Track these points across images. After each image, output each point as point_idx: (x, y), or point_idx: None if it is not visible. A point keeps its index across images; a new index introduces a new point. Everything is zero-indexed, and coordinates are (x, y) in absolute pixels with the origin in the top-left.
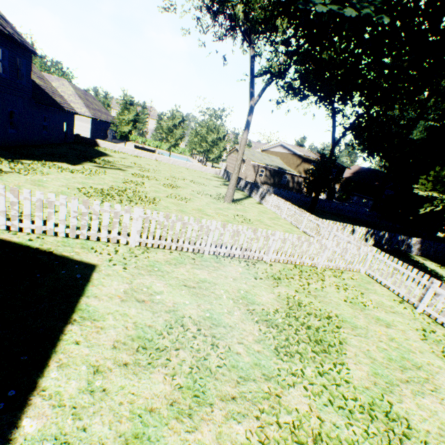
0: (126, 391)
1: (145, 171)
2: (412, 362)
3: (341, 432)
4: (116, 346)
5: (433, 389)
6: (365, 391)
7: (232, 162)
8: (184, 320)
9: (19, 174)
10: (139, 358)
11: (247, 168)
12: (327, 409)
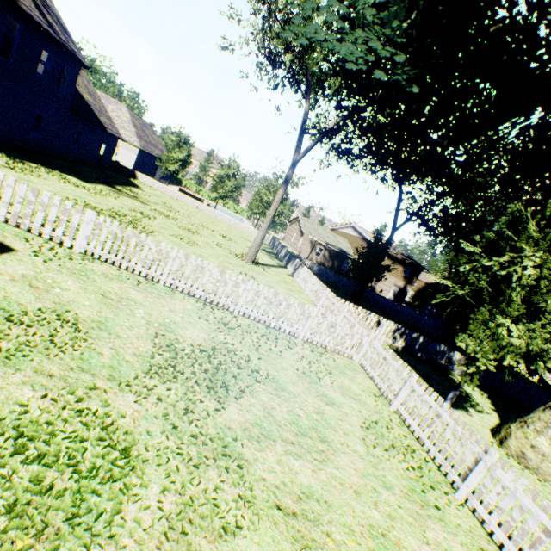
0: None
1: (171, 211)
2: (322, 435)
3: (150, 439)
4: None
5: (320, 459)
6: (224, 428)
7: (291, 233)
8: (67, 314)
9: (11, 170)
10: None
11: (304, 242)
12: (155, 421)
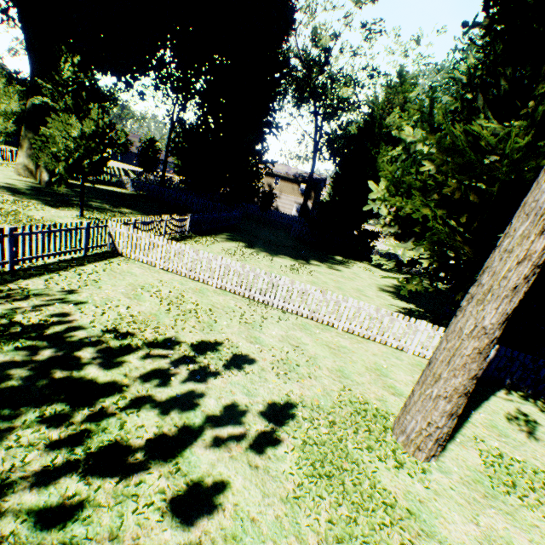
0: None
1: None
2: None
3: None
4: None
5: None
6: None
7: None
8: None
9: None
10: None
11: None
12: None
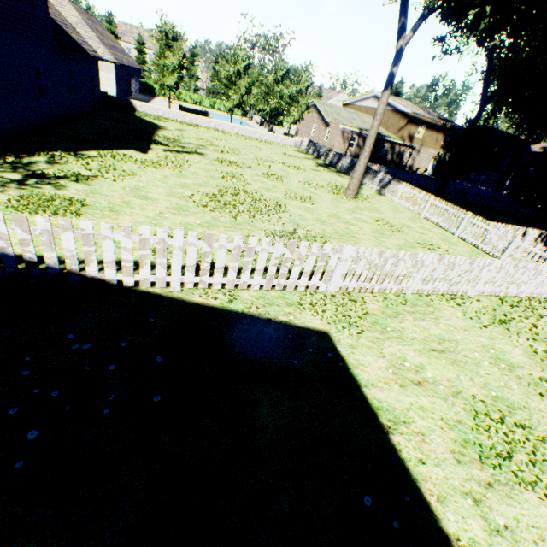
0: (523, 523)
1: (223, 152)
2: None
3: None
4: (458, 459)
5: None
6: None
7: (307, 125)
8: (479, 406)
9: (107, 180)
10: (492, 473)
11: (334, 135)
12: None
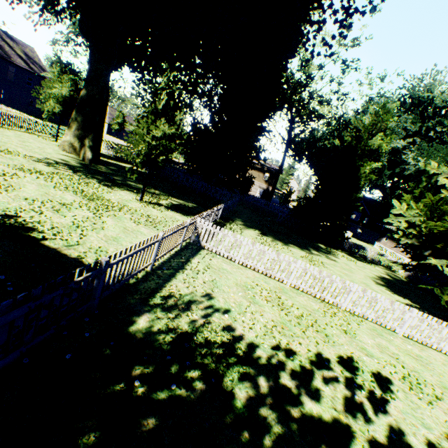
0: None
1: None
2: None
3: None
4: None
5: None
6: None
7: None
8: None
9: None
10: None
11: None
12: None
